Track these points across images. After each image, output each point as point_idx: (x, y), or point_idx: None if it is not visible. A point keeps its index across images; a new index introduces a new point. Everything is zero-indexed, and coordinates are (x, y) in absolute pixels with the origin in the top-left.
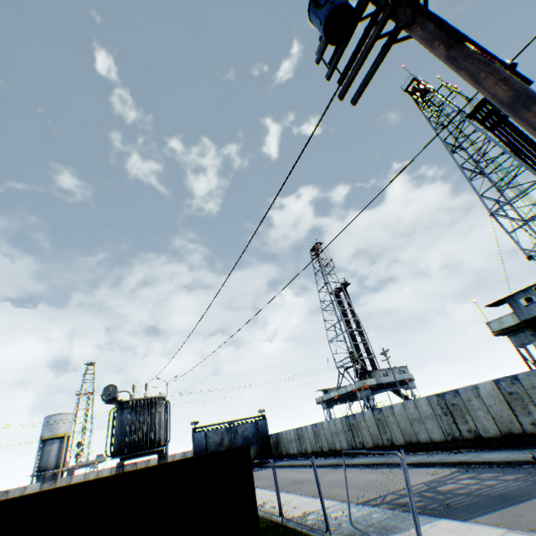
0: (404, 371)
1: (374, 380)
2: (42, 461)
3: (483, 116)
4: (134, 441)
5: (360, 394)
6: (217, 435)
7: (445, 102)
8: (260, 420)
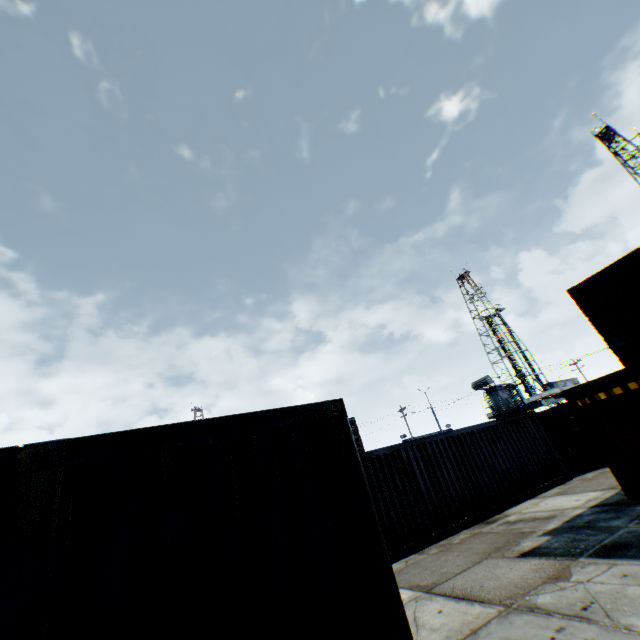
0: (576, 382)
1: (557, 389)
2: None
3: None
4: (512, 408)
5: (545, 402)
6: None
7: None
8: None
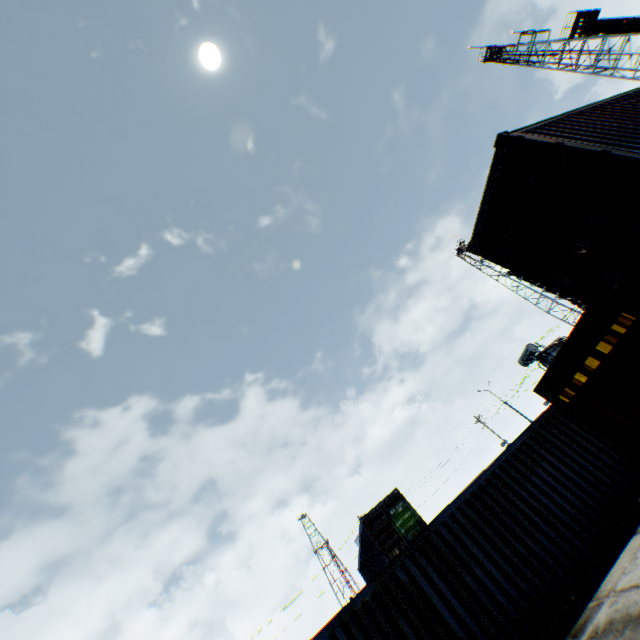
0: None
1: None
2: None
3: (583, 30)
4: None
5: None
6: None
7: (535, 44)
8: None
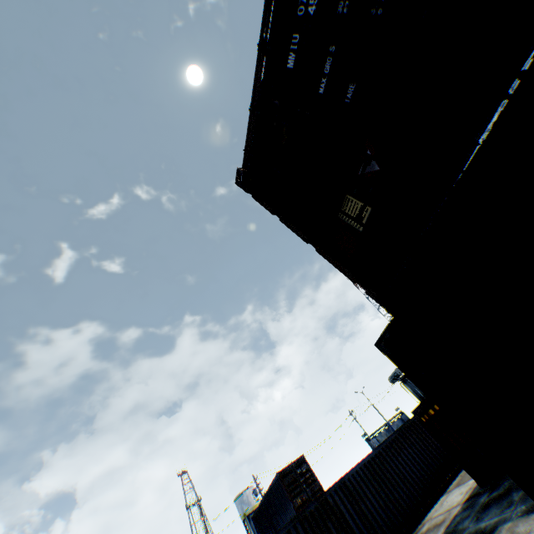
0: None
1: None
2: (256, 533)
3: None
4: None
5: None
6: (383, 437)
7: None
8: (401, 415)
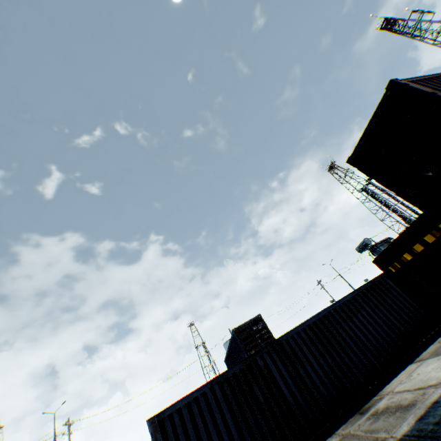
0: None
1: None
2: None
3: None
4: None
5: None
6: None
7: (421, 21)
8: None
